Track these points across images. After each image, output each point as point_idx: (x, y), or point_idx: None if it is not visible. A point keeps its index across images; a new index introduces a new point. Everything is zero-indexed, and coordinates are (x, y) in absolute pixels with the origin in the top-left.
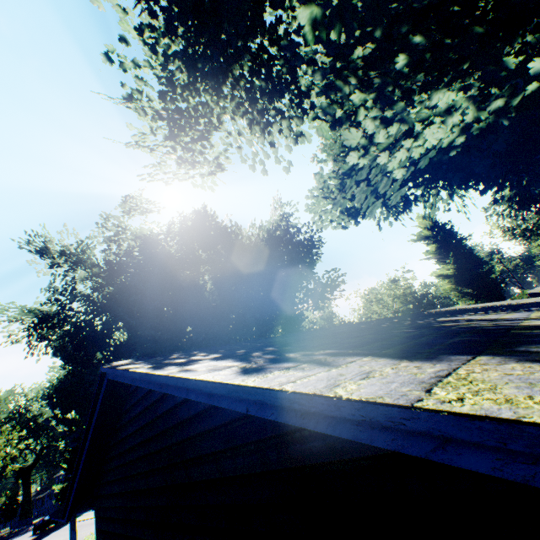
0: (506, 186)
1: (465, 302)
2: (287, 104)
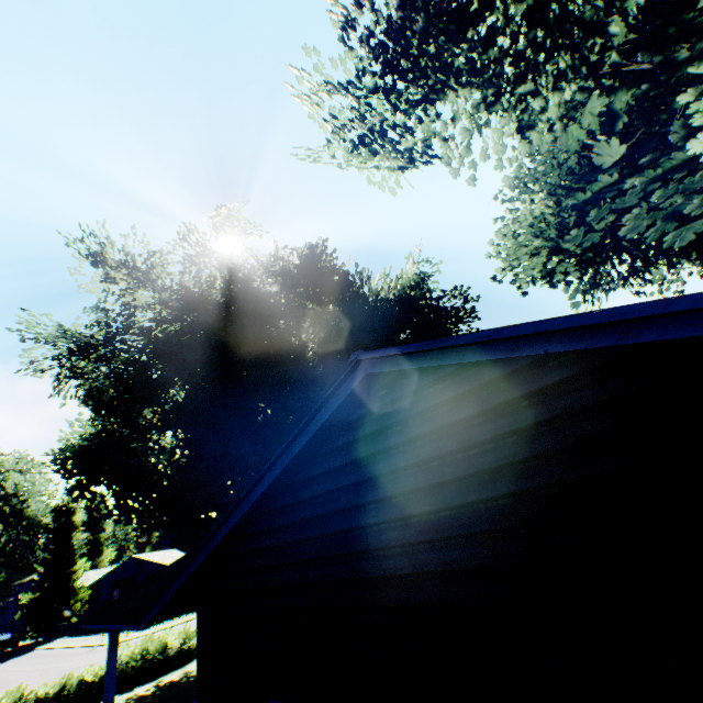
0: None
1: None
2: (549, 79)
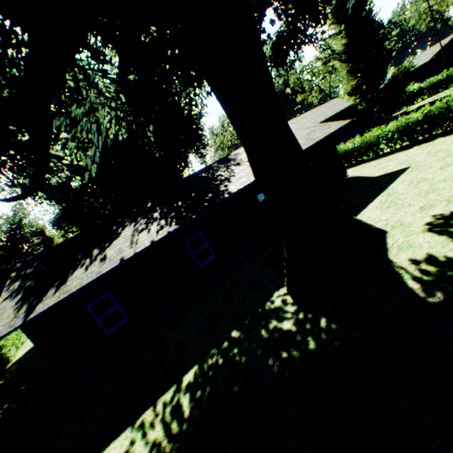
0: (209, 94)
1: (348, 84)
2: None
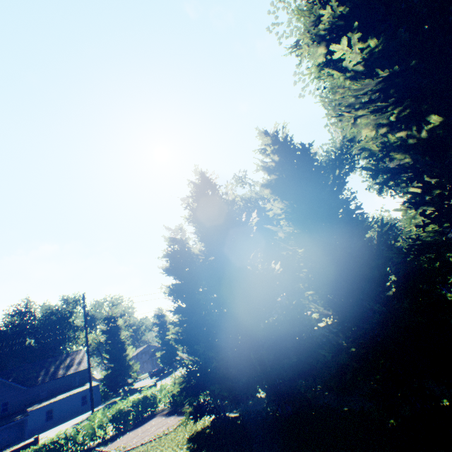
0: None
1: None
2: None
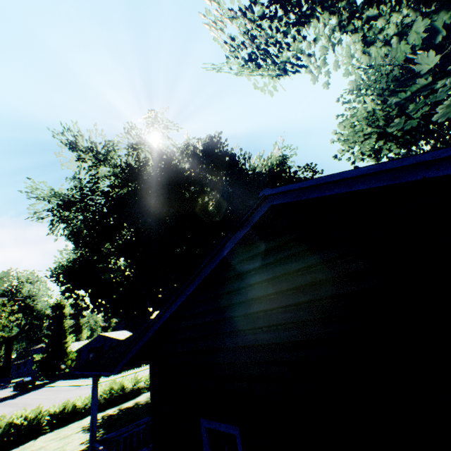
0: None
1: None
2: (388, 5)
